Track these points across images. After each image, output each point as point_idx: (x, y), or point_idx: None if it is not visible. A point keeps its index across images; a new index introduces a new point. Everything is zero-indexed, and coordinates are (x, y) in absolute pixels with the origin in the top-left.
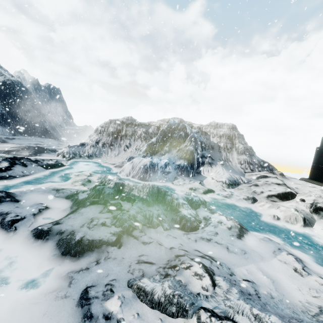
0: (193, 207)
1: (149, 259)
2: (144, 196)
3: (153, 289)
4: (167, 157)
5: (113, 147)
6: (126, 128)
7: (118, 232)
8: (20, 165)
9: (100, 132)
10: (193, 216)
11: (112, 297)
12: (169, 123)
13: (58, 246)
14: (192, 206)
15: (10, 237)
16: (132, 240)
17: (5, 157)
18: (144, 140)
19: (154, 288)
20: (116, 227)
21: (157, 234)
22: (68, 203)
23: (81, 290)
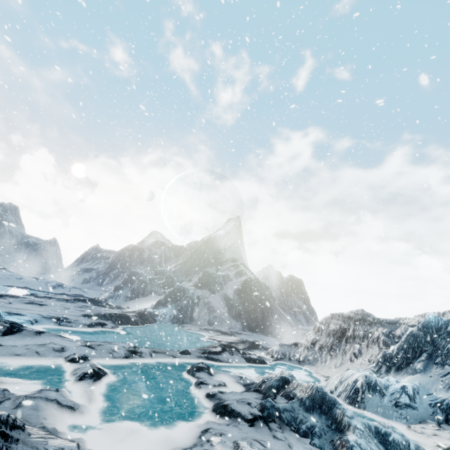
0: (387, 449)
1: (266, 444)
2: (303, 397)
3: (244, 447)
4: (415, 380)
5: (334, 353)
6: (354, 327)
7: (256, 414)
8: (228, 352)
9: (318, 330)
10: (363, 449)
11: (218, 436)
12: (425, 320)
13: (214, 405)
14: (385, 447)
15: (195, 392)
16: (266, 429)
17: (221, 343)
18: (383, 347)
19: (245, 447)
20: (257, 410)
21: (296, 440)
22: (242, 390)
23: (207, 427)
